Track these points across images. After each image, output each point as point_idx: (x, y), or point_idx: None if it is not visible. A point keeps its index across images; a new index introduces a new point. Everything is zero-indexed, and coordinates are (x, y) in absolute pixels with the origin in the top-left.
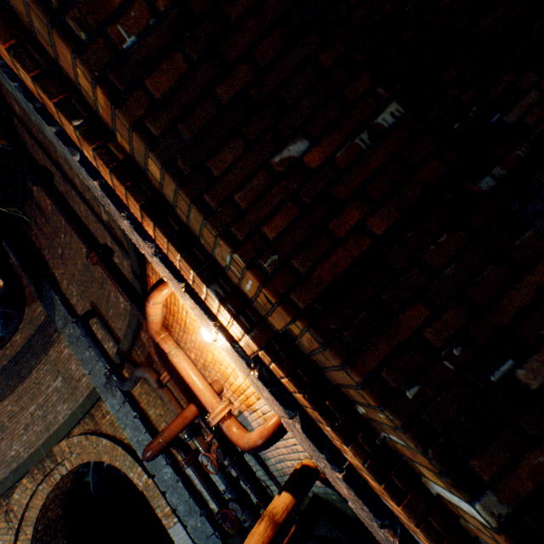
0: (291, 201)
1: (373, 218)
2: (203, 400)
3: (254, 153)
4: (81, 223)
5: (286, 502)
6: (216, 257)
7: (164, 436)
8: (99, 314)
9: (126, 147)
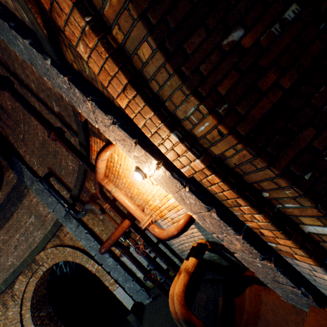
0: (233, 70)
1: (283, 79)
2: (136, 216)
3: (211, 38)
4: (40, 114)
5: (193, 262)
6: (176, 114)
7: (112, 239)
8: (54, 175)
9: (118, 39)
